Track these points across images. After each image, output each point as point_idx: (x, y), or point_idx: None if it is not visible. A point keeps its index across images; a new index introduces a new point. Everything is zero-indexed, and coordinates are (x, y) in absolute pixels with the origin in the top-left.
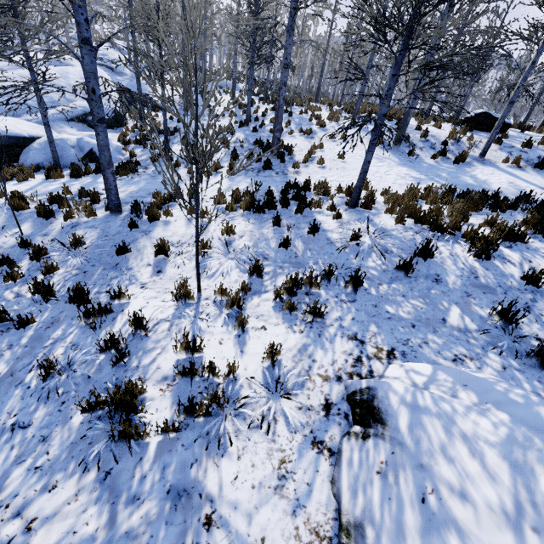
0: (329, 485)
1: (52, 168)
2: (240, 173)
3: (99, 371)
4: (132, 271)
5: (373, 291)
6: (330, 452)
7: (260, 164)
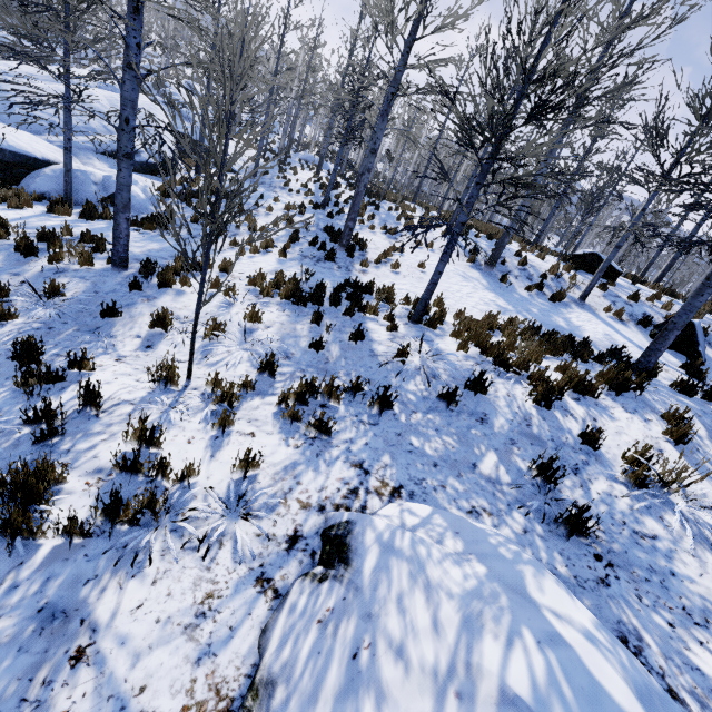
0: (258, 634)
1: (59, 202)
2: (295, 258)
3: (14, 446)
4: (113, 339)
5: (403, 417)
6: (275, 594)
7: (323, 253)
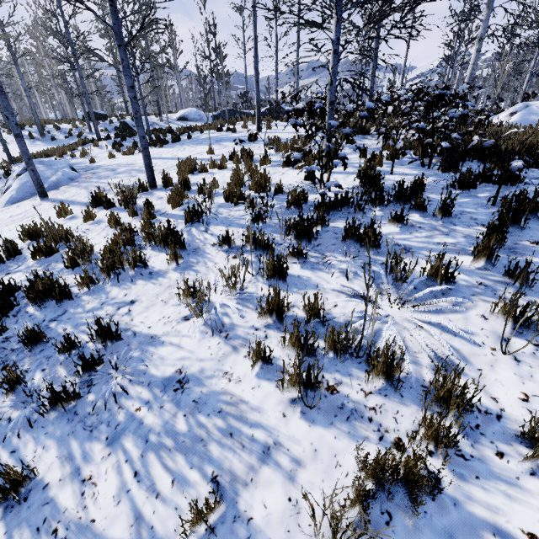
0: None
1: None
2: None
3: None
4: None
5: None
6: None
7: None
